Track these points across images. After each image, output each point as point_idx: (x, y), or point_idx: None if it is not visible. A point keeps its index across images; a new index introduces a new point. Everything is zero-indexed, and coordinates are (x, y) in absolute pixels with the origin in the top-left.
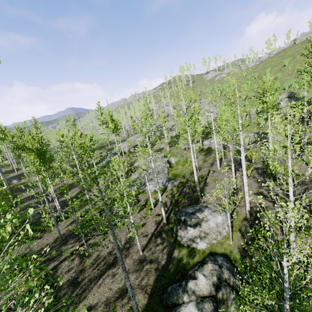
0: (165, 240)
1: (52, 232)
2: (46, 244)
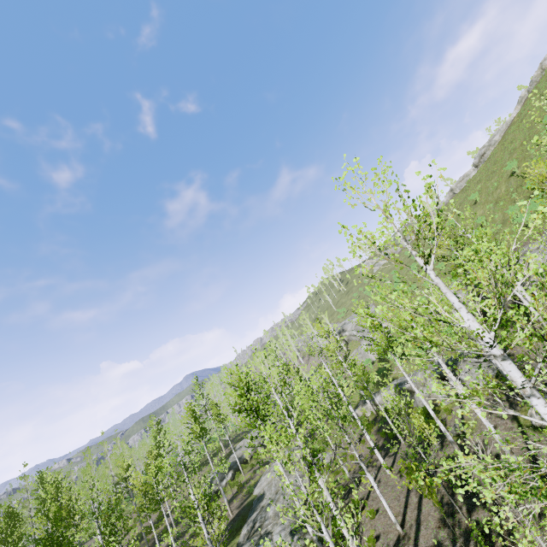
0: None
1: None
2: None
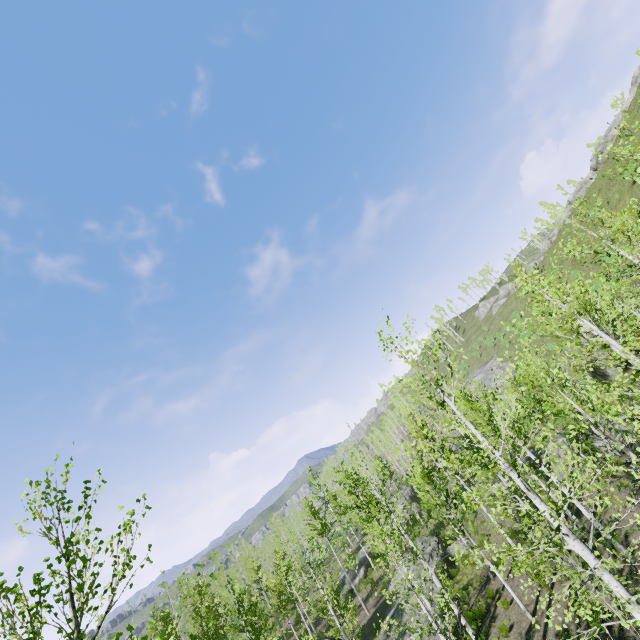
0: None
1: None
2: None
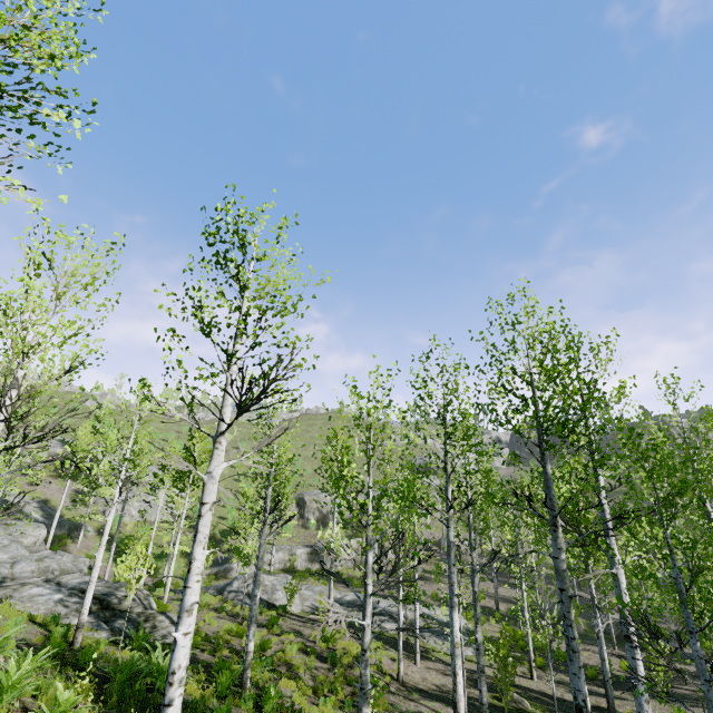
0: (584, 638)
1: (664, 711)
2: (695, 706)
